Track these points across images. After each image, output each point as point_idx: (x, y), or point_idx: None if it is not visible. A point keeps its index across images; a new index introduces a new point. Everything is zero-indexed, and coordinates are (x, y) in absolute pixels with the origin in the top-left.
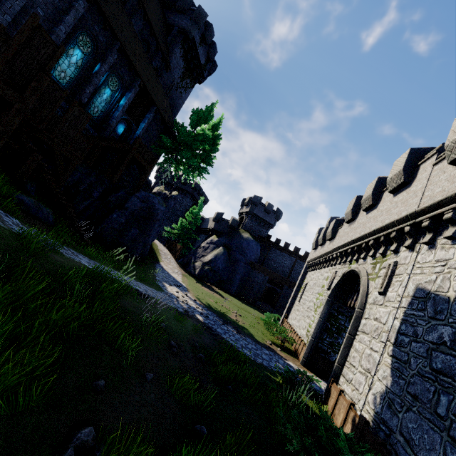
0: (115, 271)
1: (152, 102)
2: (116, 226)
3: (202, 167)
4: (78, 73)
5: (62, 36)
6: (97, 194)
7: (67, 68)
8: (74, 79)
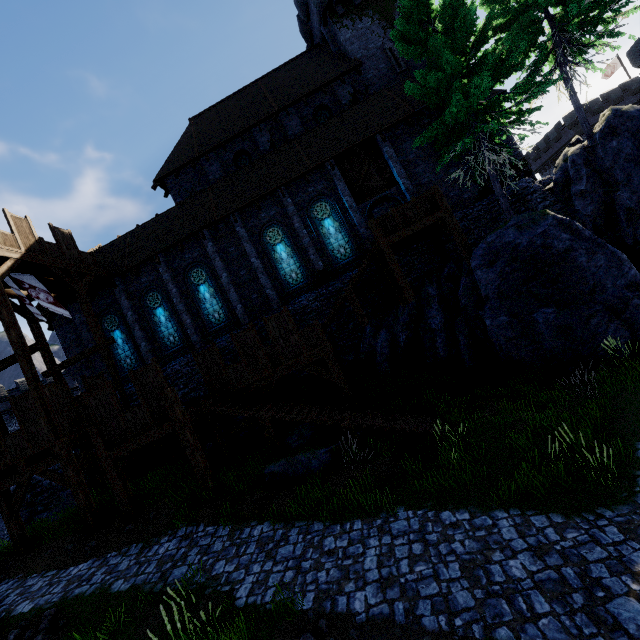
0: (389, 524)
1: (371, 140)
2: (510, 334)
3: (572, 1)
4: (297, 256)
5: (259, 264)
6: (435, 321)
7: (289, 267)
8: (301, 264)
